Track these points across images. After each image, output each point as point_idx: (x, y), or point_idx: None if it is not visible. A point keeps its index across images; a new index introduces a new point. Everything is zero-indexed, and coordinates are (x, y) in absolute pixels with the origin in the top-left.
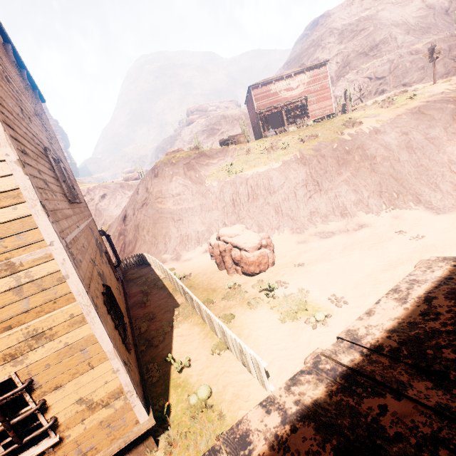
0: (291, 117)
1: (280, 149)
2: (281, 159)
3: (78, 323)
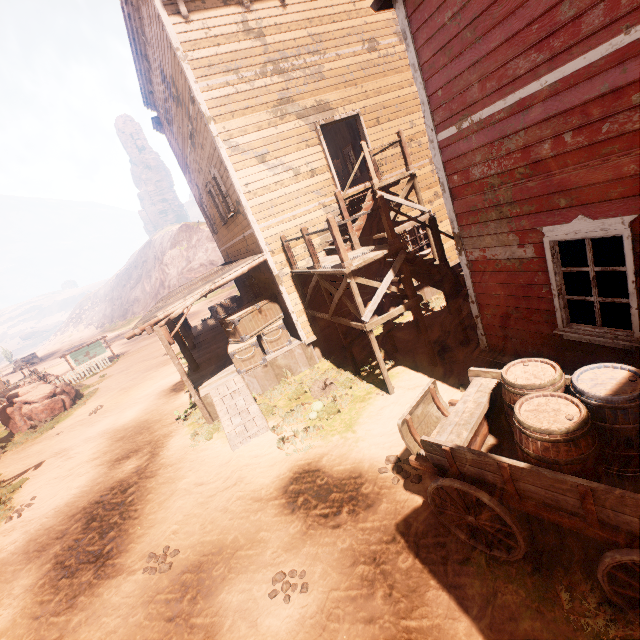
0: None
1: None
2: None
3: None
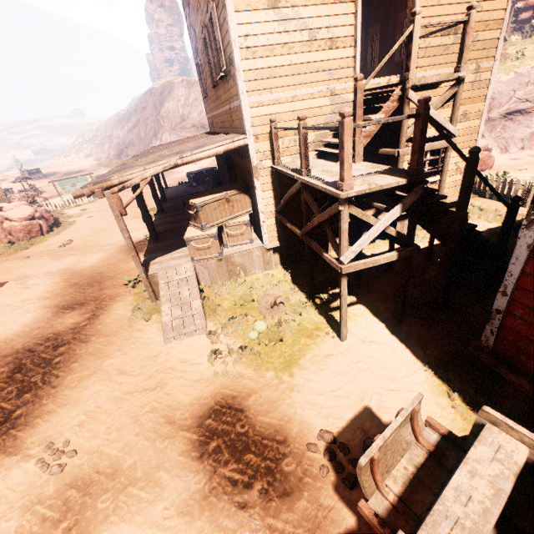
0: (517, 22)
1: (509, 60)
2: (512, 71)
3: (478, 117)
